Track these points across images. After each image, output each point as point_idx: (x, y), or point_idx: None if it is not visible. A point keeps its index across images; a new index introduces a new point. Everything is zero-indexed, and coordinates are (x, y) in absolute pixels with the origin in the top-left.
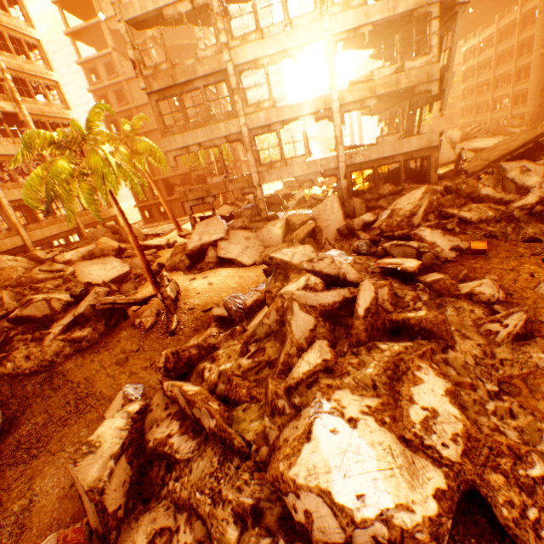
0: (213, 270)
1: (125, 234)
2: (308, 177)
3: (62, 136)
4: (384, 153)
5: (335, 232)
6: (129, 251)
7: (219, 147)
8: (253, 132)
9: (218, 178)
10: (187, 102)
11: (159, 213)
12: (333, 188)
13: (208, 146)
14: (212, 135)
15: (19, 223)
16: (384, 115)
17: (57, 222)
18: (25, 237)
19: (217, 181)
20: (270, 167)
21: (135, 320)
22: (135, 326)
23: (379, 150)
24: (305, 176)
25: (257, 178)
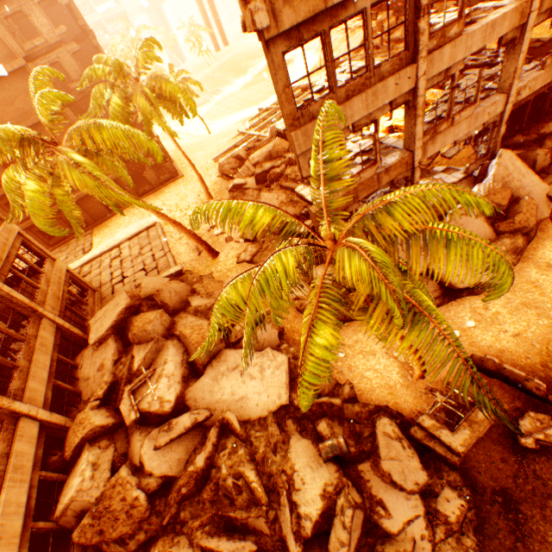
0: (452, 308)
1: (168, 300)
2: (469, 133)
3: (268, 219)
4: (547, 79)
5: (543, 200)
6: (239, 327)
7: (378, 122)
8: (427, 83)
9: (368, 173)
10: (33, 13)
11: (66, 226)
12: (389, 128)
13: (362, 125)
14: (374, 104)
15: (2, 401)
16: (398, 8)
17: (31, 343)
18: (31, 412)
19: (366, 177)
20: (433, 133)
21: (519, 443)
22: (523, 449)
23: (544, 77)
24: (466, 133)
25: (420, 154)
